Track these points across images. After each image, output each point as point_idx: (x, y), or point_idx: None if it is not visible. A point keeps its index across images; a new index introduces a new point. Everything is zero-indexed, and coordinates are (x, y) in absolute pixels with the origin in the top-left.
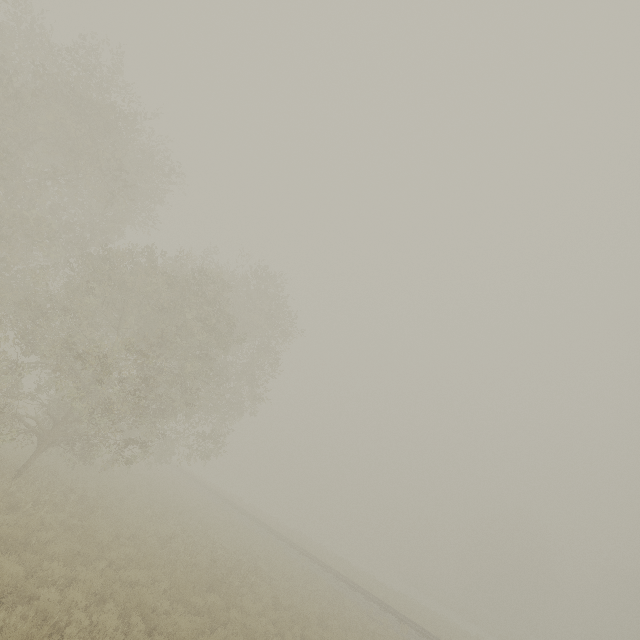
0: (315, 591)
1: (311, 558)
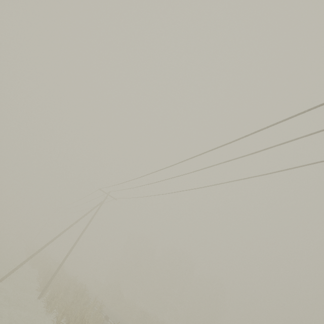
0: None
1: None
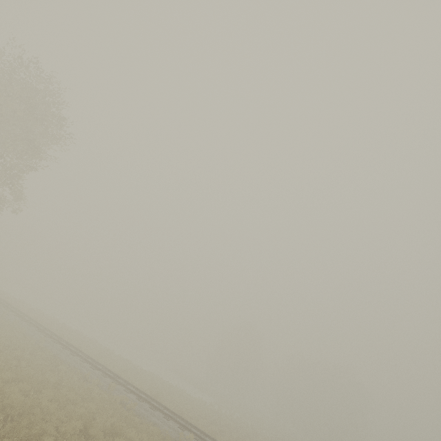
0: (20, 356)
1: (56, 340)
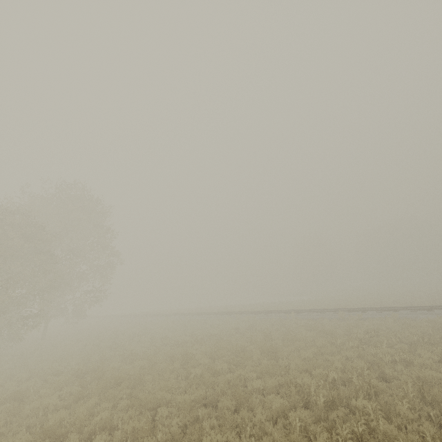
0: (185, 326)
1: (192, 314)
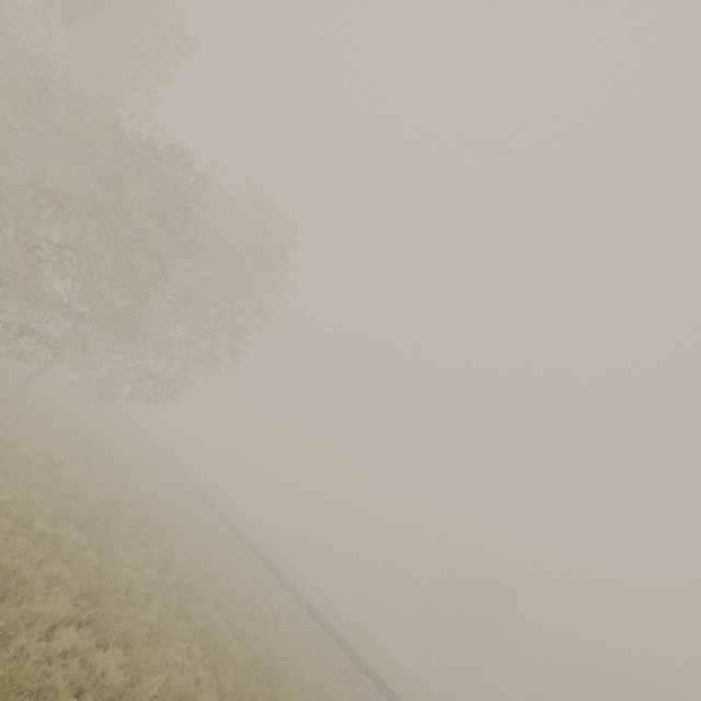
0: (233, 574)
1: (250, 547)
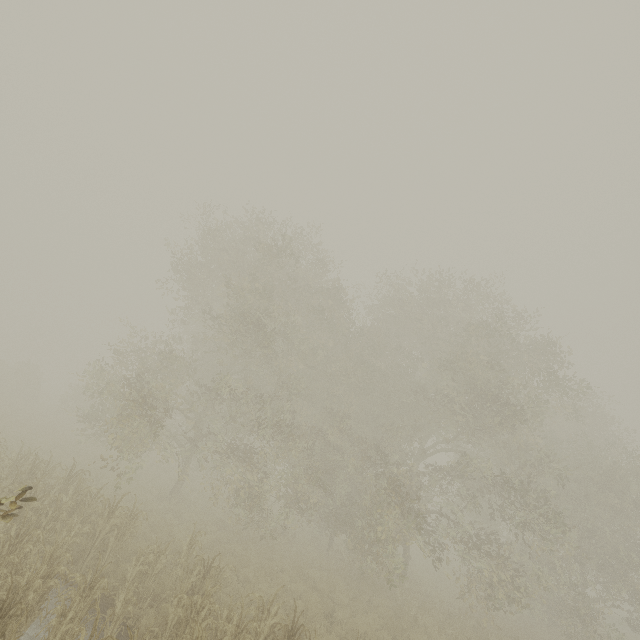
0: None
1: None
